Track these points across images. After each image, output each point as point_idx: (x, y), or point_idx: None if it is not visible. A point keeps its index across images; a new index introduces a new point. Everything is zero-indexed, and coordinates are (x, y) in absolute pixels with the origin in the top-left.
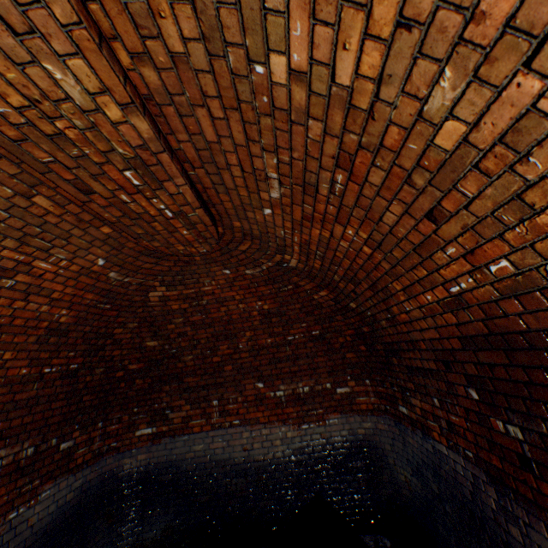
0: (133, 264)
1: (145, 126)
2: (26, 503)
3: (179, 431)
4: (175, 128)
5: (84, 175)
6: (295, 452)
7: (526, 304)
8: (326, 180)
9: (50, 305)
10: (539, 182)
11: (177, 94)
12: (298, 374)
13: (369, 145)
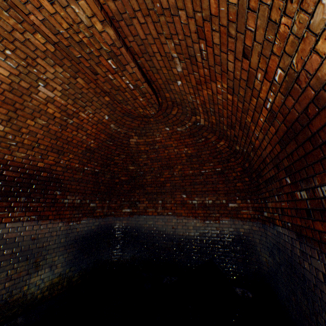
0: (121, 121)
1: (112, 32)
2: (76, 221)
3: (142, 213)
4: (127, 34)
5: (93, 63)
6: (200, 234)
7: (293, 96)
8: (197, 50)
9: (87, 136)
10: (273, 4)
11: (123, 13)
12: (206, 193)
13: (206, 17)
